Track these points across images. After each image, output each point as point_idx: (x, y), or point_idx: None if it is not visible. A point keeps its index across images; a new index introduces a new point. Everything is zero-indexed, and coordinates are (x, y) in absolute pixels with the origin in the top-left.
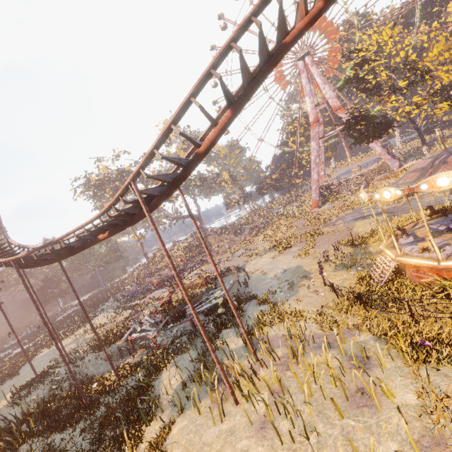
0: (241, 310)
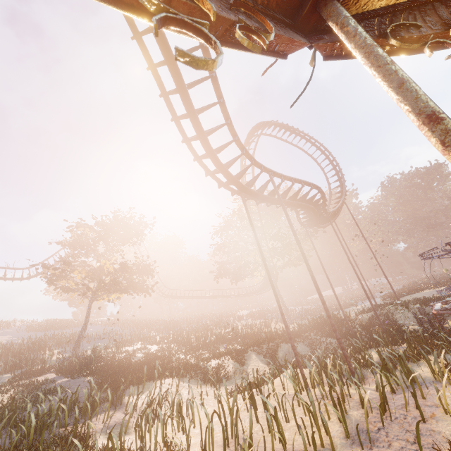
0: None
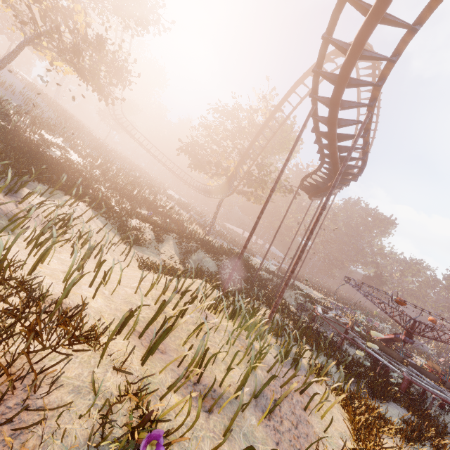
0: (384, 395)
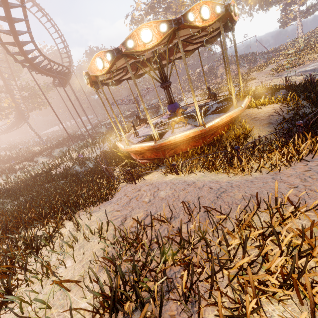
0: None
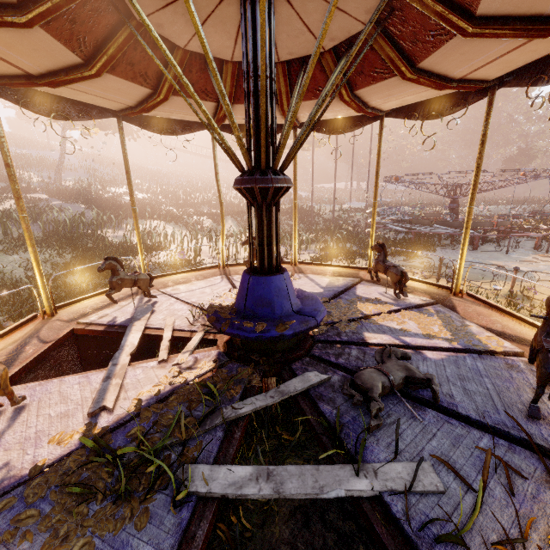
0: None
